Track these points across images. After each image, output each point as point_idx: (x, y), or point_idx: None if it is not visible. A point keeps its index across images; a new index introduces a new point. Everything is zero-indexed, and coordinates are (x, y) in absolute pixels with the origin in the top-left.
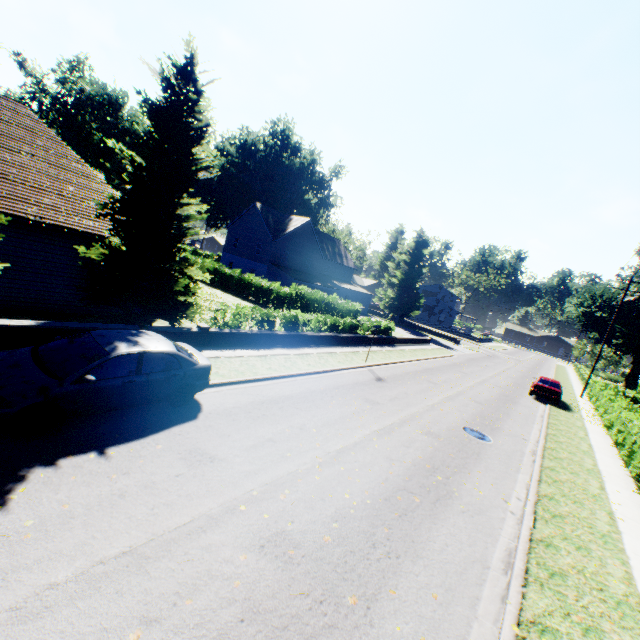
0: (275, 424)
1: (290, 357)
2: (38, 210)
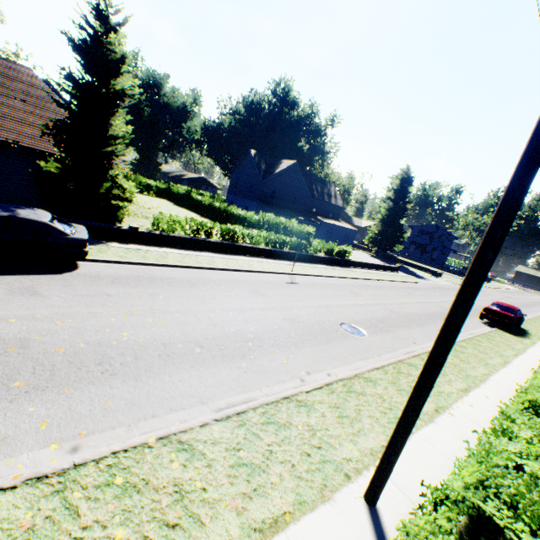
0: (127, 288)
1: (211, 258)
2: (18, 137)
